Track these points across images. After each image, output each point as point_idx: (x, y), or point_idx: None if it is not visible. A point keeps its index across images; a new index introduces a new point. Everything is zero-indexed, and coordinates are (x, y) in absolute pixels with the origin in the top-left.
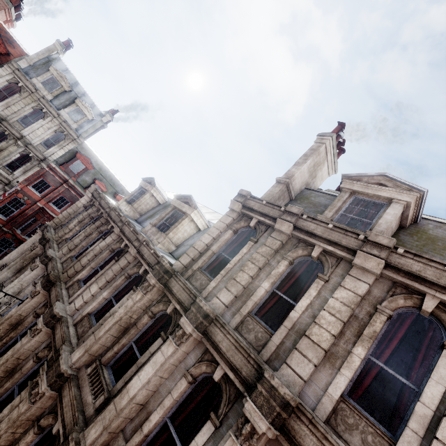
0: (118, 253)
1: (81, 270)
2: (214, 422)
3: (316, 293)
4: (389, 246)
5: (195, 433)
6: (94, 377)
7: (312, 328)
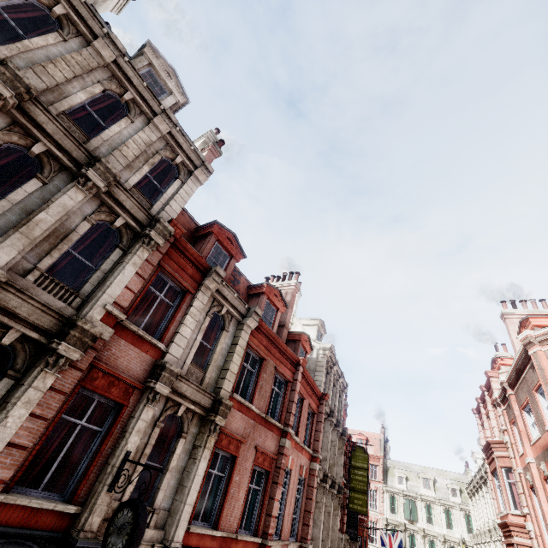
0: None
1: None
2: (42, 180)
3: (125, 126)
4: (175, 123)
5: (8, 186)
6: None
7: (123, 147)
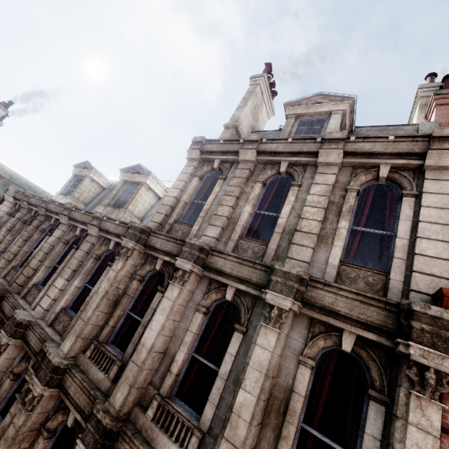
0: (74, 243)
1: (33, 274)
2: (240, 331)
3: (294, 197)
4: (343, 137)
5: (224, 351)
6: (97, 356)
7: (301, 223)
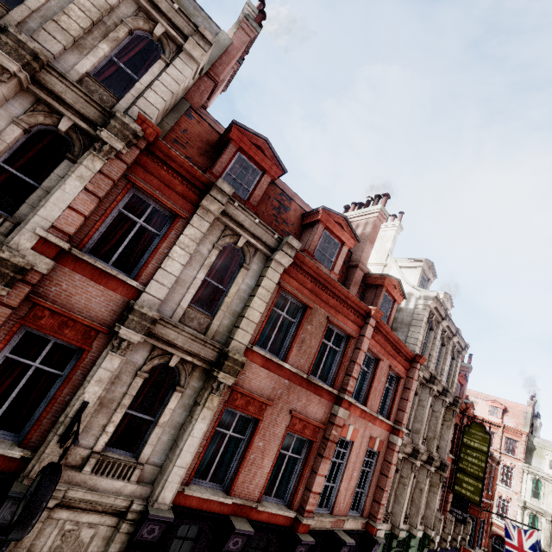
0: None
1: None
2: None
3: None
4: None
5: None
6: None
7: (61, 16)
